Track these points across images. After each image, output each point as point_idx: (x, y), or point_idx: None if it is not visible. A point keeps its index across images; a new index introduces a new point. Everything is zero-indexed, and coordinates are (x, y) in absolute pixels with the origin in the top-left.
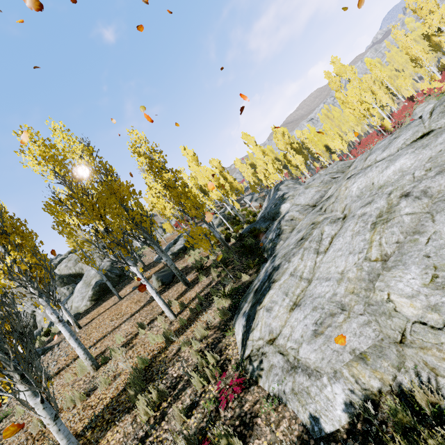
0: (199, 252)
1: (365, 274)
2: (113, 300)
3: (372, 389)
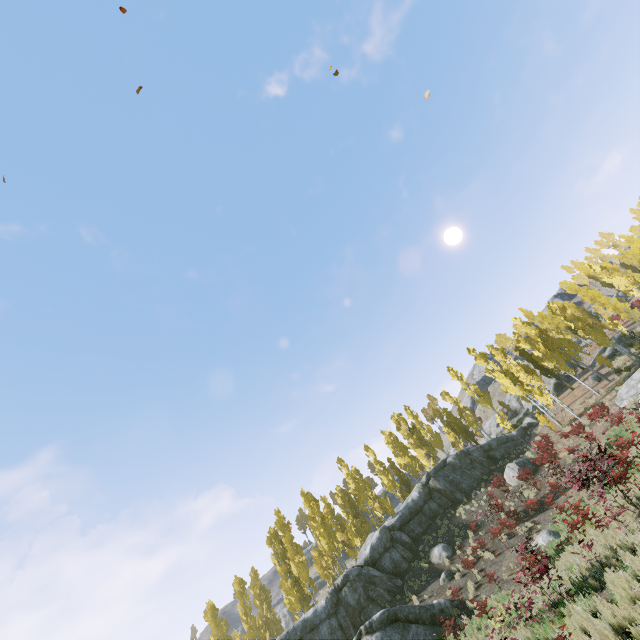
0: (623, 358)
1: (639, 379)
2: (569, 391)
3: (631, 400)
